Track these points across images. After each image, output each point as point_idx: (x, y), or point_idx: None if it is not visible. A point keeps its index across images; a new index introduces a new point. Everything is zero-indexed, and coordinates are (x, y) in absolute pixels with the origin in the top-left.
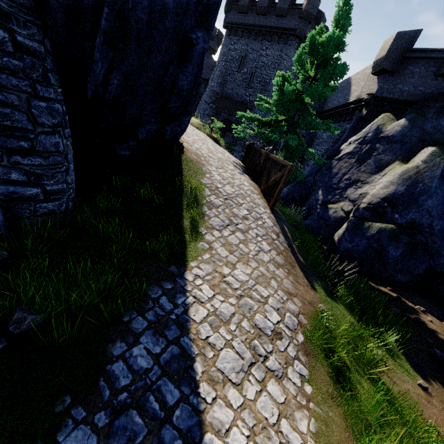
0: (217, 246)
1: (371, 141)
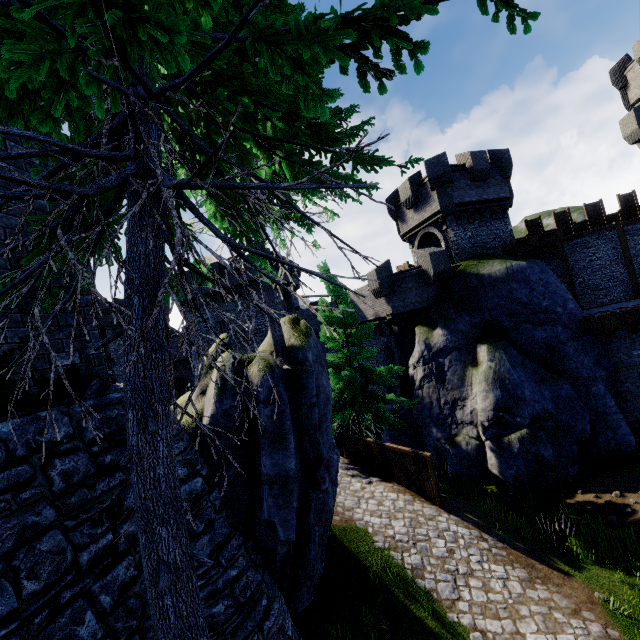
0: (483, 624)
1: (432, 359)
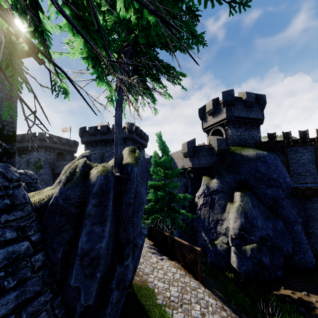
0: None
1: (209, 194)
